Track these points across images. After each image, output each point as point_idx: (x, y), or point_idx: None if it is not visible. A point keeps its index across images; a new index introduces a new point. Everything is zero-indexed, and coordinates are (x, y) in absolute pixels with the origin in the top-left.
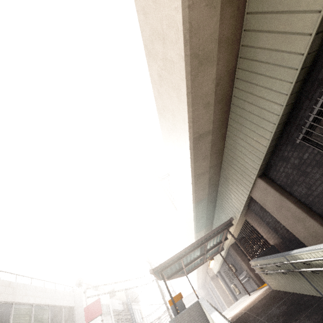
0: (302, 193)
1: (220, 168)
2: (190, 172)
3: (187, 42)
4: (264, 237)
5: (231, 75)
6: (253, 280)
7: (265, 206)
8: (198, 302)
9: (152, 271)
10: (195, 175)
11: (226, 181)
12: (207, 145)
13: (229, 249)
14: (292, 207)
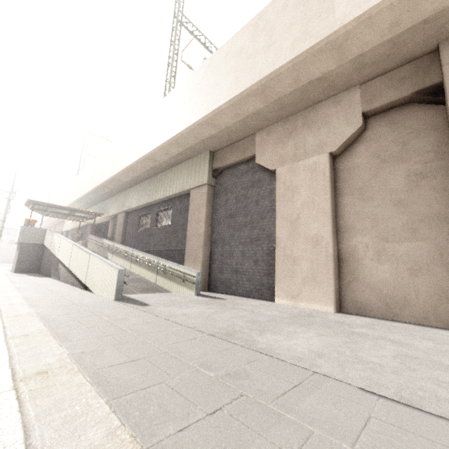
0: (128, 228)
1: (120, 192)
2: (102, 182)
3: (131, 166)
4: (108, 232)
5: (145, 179)
6: (86, 246)
7: (117, 222)
8: (46, 230)
9: (29, 200)
10: (103, 185)
11: (117, 199)
12: (119, 183)
13: (89, 225)
14: (121, 230)
